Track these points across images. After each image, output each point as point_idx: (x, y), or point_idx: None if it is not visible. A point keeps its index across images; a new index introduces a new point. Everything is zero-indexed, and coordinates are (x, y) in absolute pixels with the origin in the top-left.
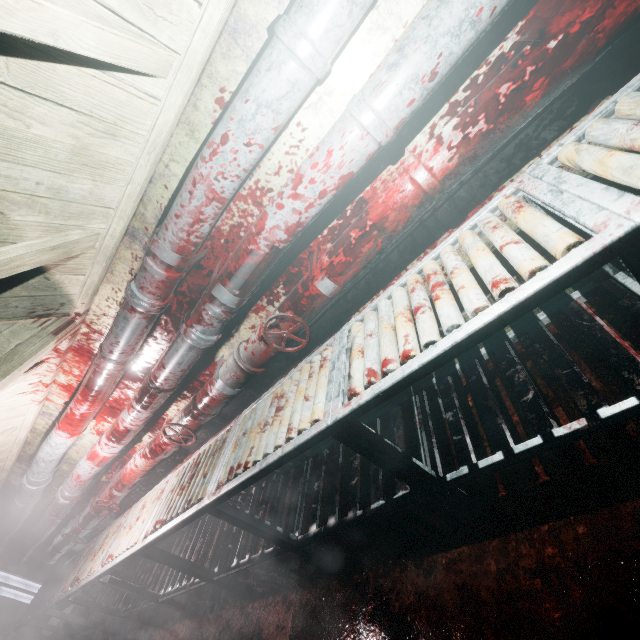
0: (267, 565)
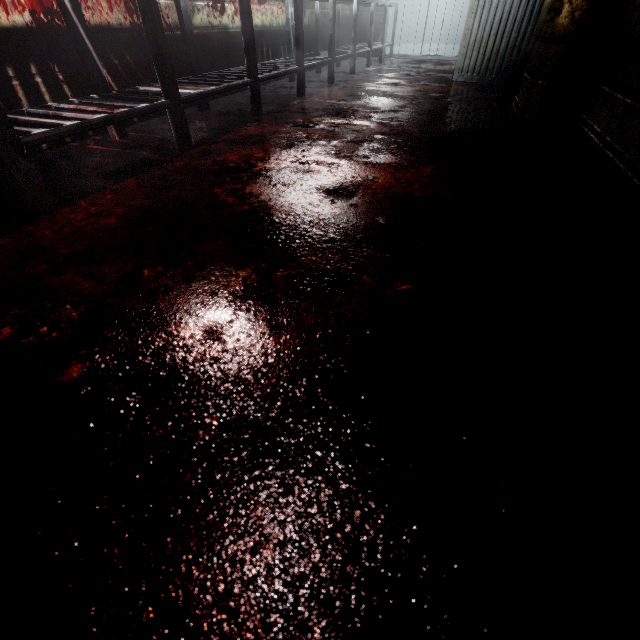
0: (203, 132)
